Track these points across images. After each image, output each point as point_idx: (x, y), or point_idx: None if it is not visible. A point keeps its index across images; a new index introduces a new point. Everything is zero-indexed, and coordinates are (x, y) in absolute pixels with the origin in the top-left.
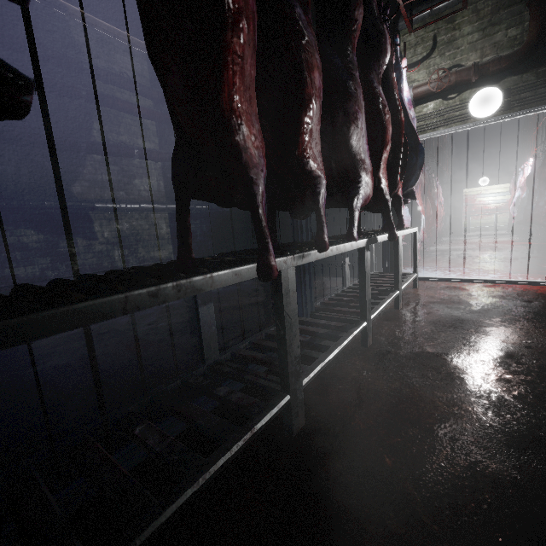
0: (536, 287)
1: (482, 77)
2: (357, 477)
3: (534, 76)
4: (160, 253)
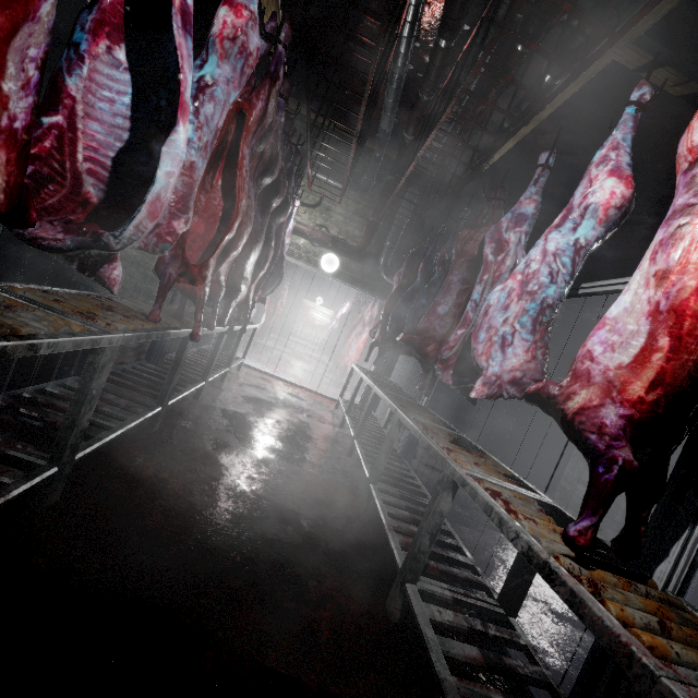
0: (310, 394)
1: (334, 247)
2: (192, 450)
3: (356, 265)
4: None
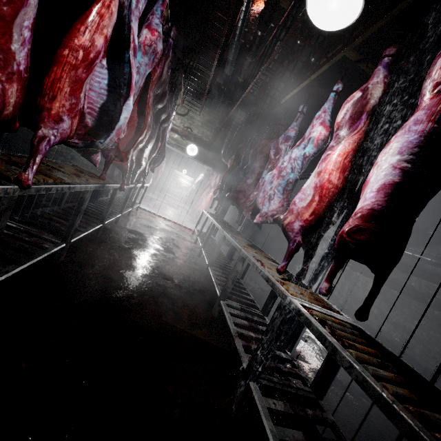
0: (178, 226)
1: (195, 141)
2: (118, 247)
3: (207, 152)
4: None
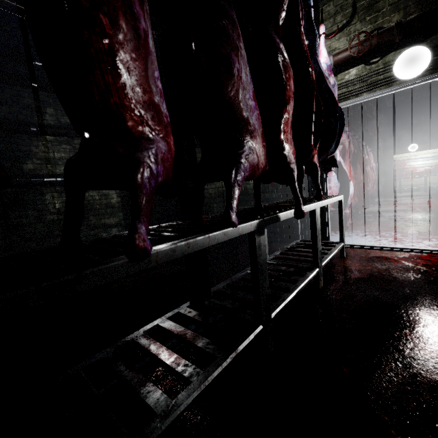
0: None
1: (406, 36)
2: None
3: None
4: (111, 220)
